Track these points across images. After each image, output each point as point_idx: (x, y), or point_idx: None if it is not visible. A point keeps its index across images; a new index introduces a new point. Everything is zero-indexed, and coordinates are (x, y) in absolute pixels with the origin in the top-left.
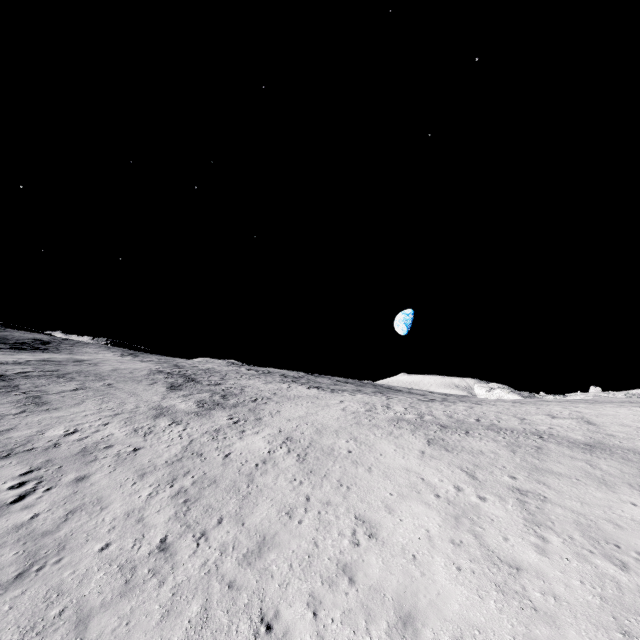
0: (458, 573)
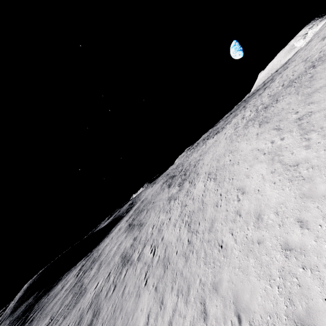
0: (274, 185)
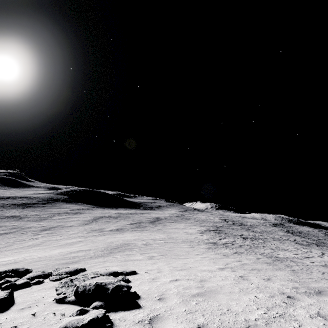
0: None
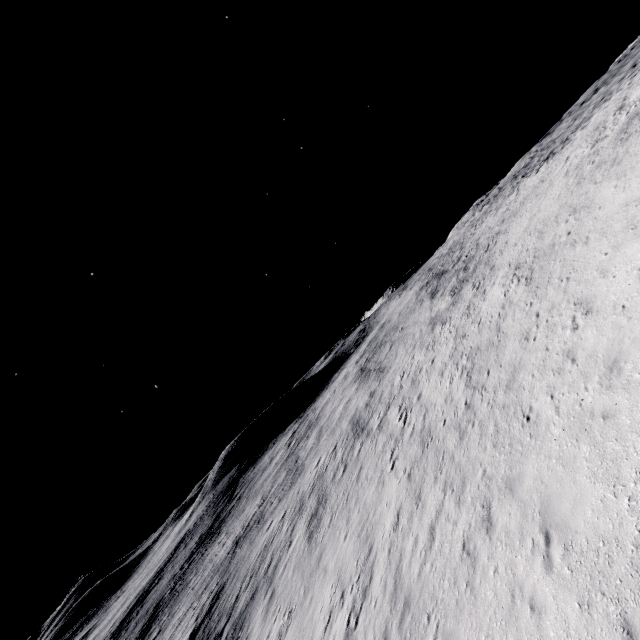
0: None
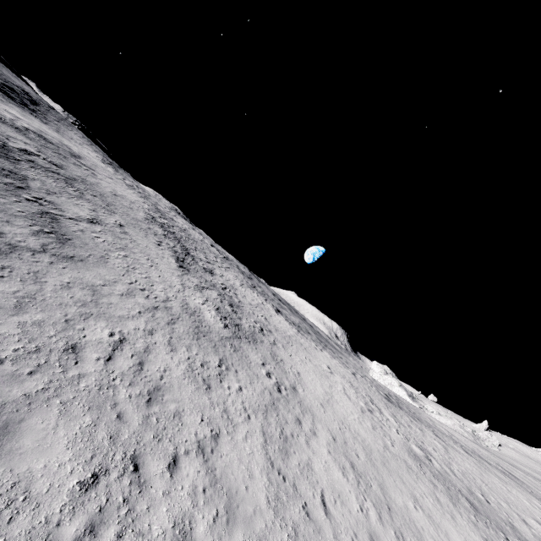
0: None
